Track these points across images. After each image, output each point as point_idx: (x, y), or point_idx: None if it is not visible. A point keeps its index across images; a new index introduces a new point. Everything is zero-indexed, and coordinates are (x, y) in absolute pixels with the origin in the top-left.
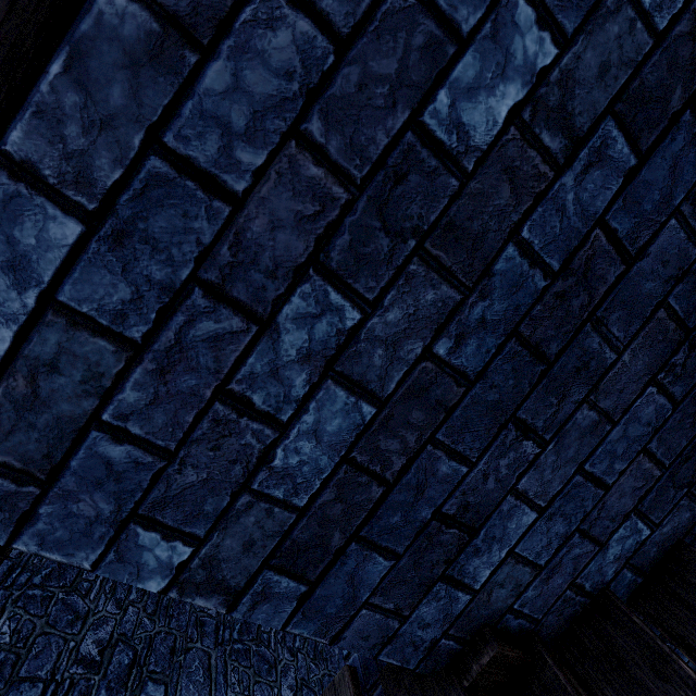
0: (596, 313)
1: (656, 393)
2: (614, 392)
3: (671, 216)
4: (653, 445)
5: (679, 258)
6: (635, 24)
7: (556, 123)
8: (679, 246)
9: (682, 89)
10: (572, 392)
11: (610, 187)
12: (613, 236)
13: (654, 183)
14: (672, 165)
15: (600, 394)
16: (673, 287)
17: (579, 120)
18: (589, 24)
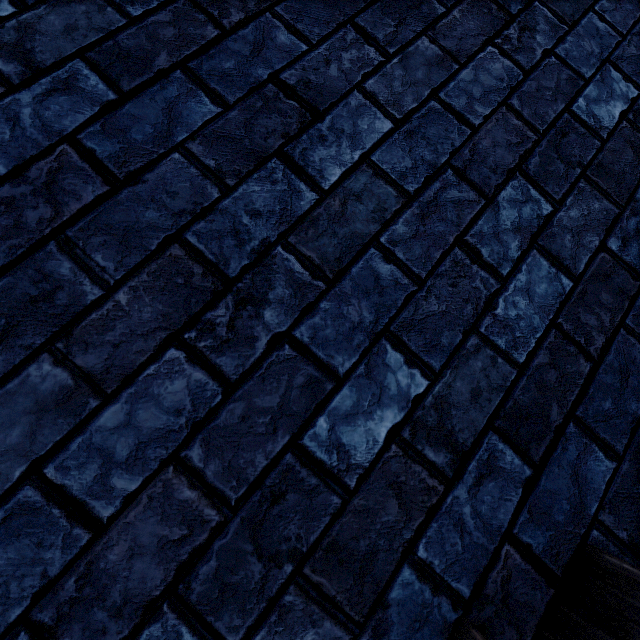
0: (66, 231)
1: (185, 360)
2: (104, 344)
3: (174, 151)
4: (193, 453)
5: (193, 192)
6: (106, 8)
7: (11, 54)
8: (191, 180)
9: (168, 55)
10: (22, 330)
11: (83, 112)
12: (90, 155)
13: (144, 118)
14: (167, 108)
15: (77, 343)
16: (191, 223)
17: (40, 56)
18: (54, 1)
